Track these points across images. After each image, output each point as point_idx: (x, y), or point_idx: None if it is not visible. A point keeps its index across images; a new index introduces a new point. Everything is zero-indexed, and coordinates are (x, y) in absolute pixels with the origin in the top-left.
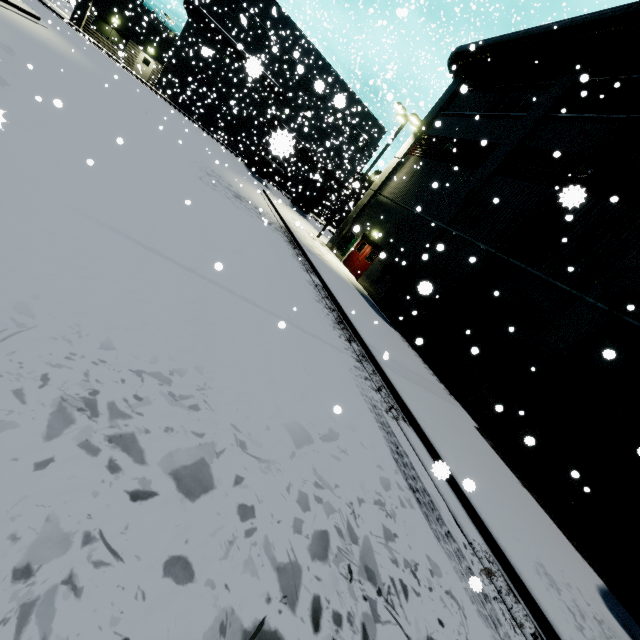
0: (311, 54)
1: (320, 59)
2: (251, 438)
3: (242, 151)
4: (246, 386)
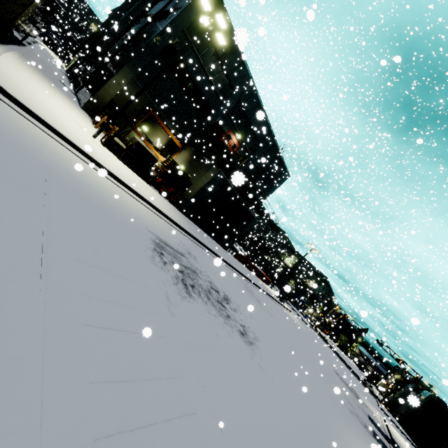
0: (84, 3)
1: (88, 8)
2: None
3: (44, 36)
4: None
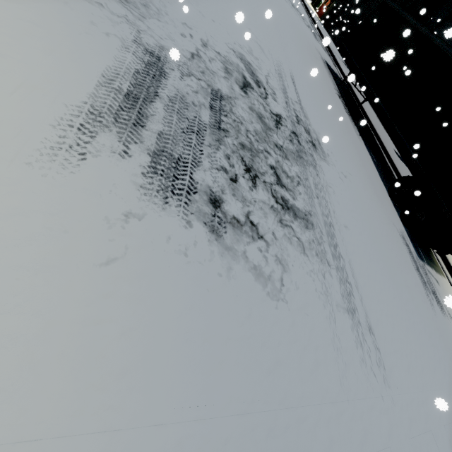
0: None
1: None
2: None
3: None
4: None
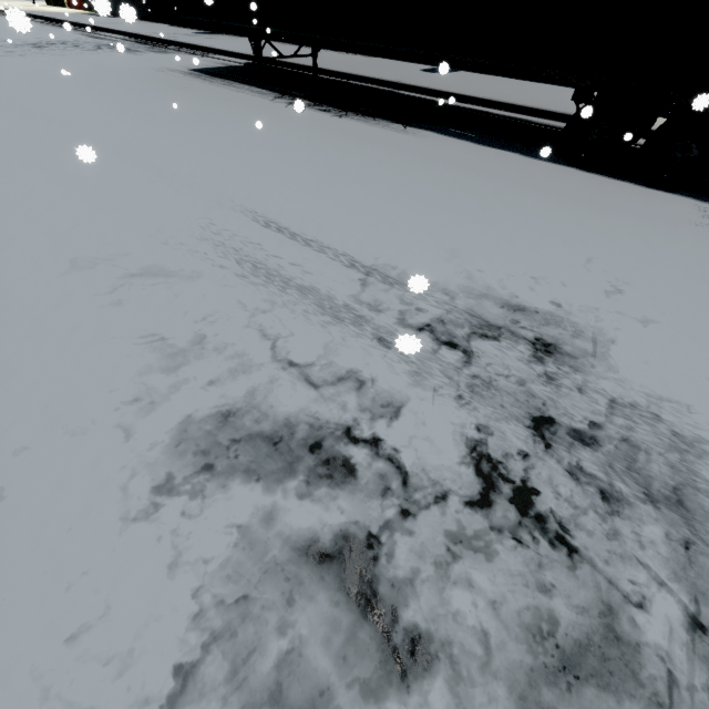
0: None
1: None
2: (21, 39)
3: None
4: (13, 37)
